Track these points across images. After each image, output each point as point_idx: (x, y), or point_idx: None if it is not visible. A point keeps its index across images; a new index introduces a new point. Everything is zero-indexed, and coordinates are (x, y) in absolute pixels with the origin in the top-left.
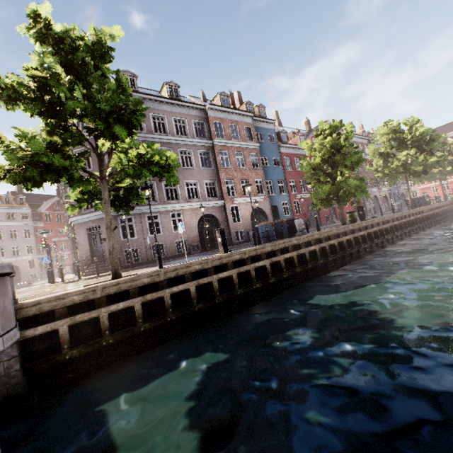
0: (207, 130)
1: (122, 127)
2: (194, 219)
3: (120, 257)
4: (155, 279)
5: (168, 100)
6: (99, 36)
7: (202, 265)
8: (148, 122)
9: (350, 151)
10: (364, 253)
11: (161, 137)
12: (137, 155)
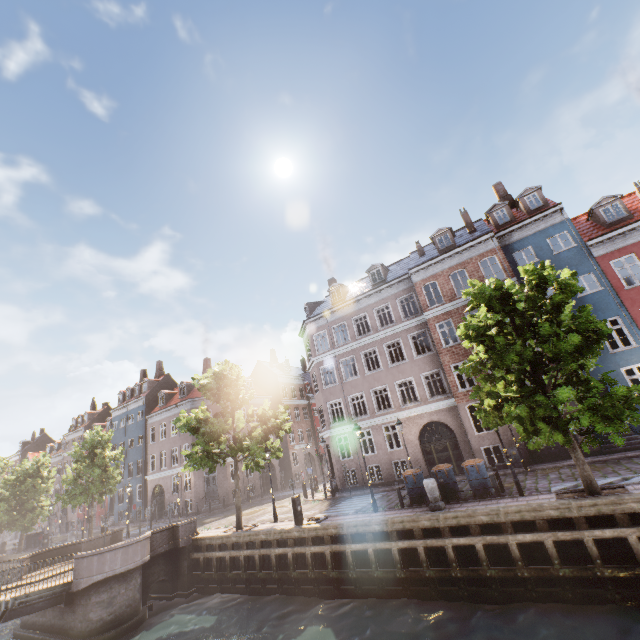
0: (418, 301)
1: (204, 442)
2: (412, 431)
3: (341, 478)
4: (238, 539)
5: (364, 294)
6: (205, 382)
7: (266, 535)
8: (350, 328)
9: (498, 342)
10: (634, 593)
11: (362, 340)
12: (237, 439)
